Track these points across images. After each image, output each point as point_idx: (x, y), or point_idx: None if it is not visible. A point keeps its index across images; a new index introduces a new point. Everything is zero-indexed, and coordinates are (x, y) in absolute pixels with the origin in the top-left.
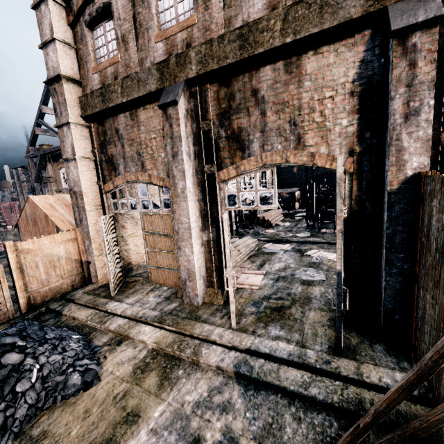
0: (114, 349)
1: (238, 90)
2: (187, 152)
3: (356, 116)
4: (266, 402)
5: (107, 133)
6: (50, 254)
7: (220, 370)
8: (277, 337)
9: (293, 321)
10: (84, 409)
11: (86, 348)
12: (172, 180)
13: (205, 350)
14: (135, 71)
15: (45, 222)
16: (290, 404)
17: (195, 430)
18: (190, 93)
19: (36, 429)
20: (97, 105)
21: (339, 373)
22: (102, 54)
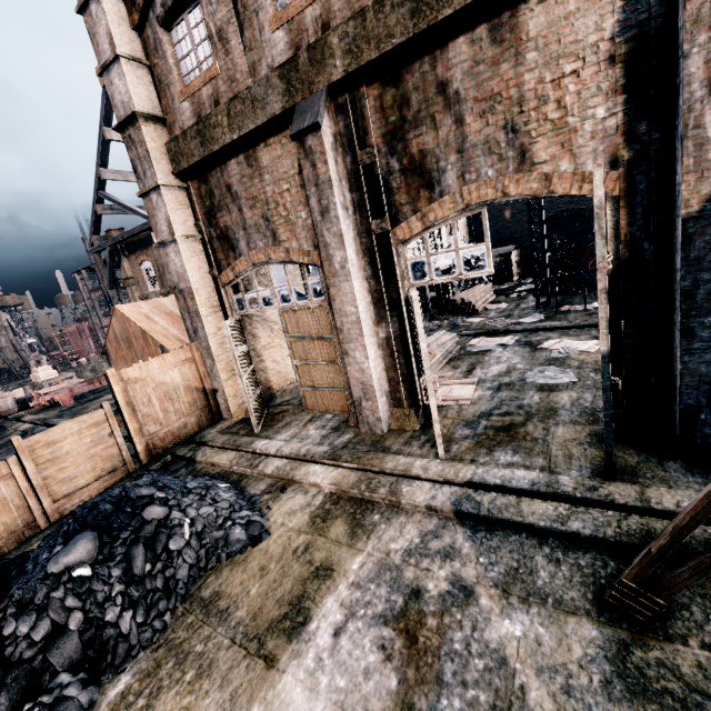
0: (278, 498)
1: (414, 88)
2: (343, 205)
3: (620, 99)
4: (505, 543)
5: (214, 194)
6: (163, 383)
7: (432, 510)
8: (510, 464)
9: (532, 442)
10: (258, 567)
11: (241, 498)
12: (324, 250)
13: (407, 488)
14: (245, 85)
15: (143, 341)
16: (541, 545)
17: (412, 581)
18: (336, 107)
19: (206, 591)
20: (194, 152)
21: (612, 501)
22: (189, 67)
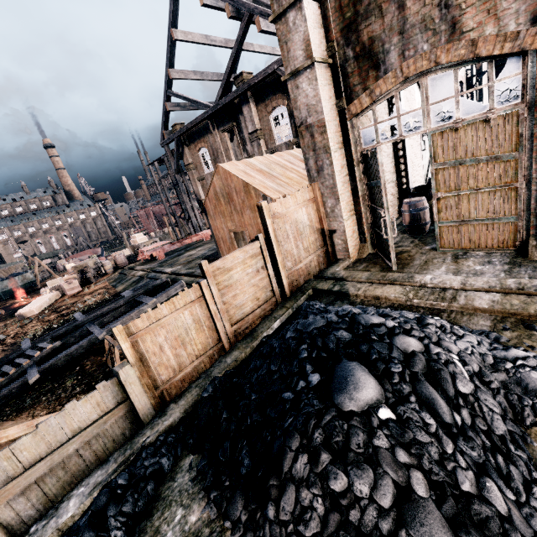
0: (535, 336)
1: None
2: None
3: None
4: None
5: None
6: (295, 221)
7: None
8: None
9: None
10: None
11: (474, 334)
12: None
13: None
14: None
15: (244, 194)
16: None
17: None
18: None
19: None
20: None
21: None
22: None
